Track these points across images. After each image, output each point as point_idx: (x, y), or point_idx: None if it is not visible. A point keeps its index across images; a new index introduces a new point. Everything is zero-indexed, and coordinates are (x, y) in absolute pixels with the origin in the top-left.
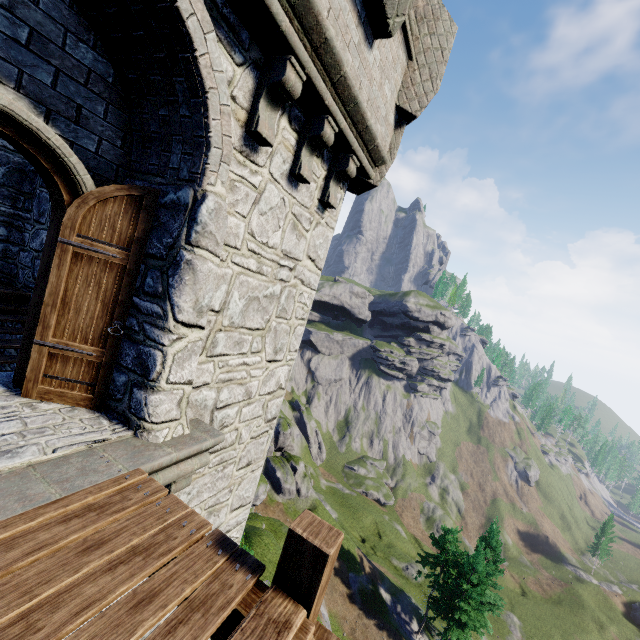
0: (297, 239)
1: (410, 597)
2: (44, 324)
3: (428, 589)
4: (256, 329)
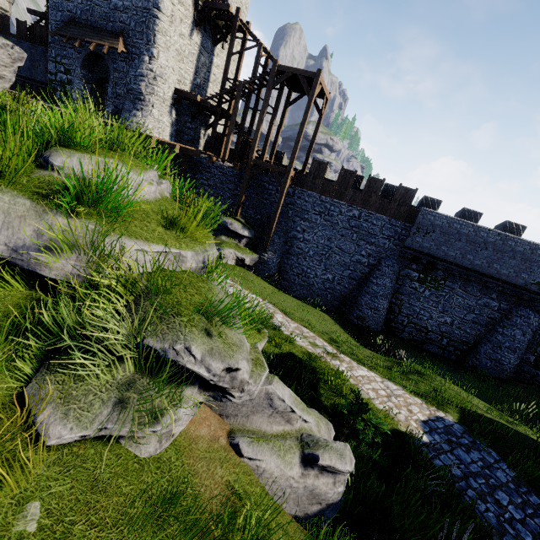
0: None
1: None
2: None
3: None
4: None
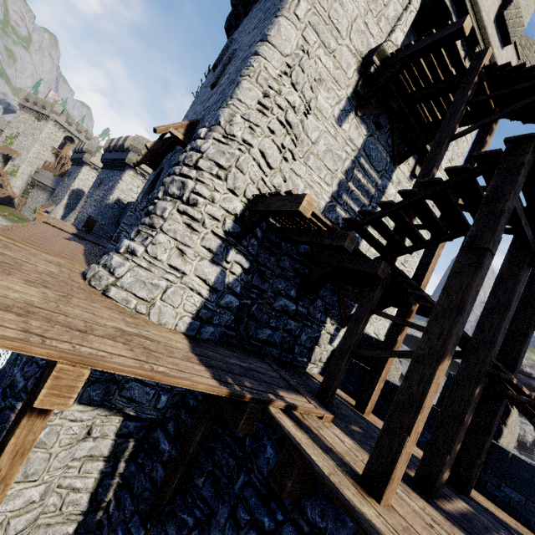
0: None
1: None
2: None
3: None
4: None
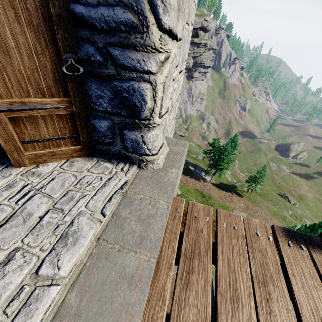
0: None
1: (200, 166)
2: None
3: (206, 161)
4: (178, 39)
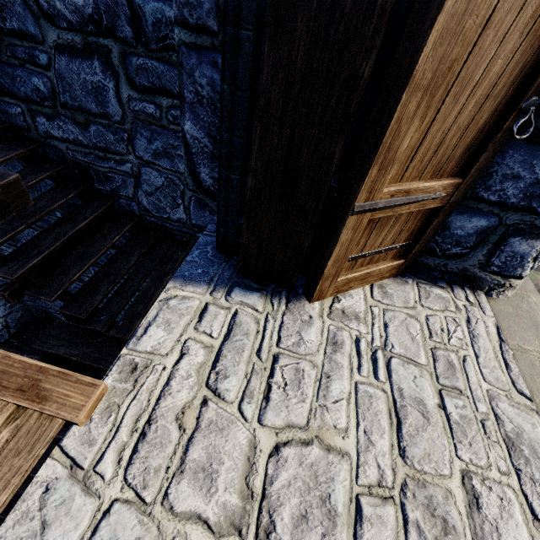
0: None
1: None
2: (384, 158)
3: None
4: None
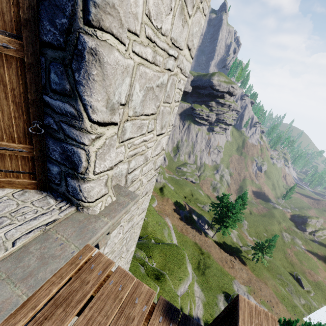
0: (182, 26)
1: (204, 217)
2: None
3: (212, 214)
4: (151, 114)
